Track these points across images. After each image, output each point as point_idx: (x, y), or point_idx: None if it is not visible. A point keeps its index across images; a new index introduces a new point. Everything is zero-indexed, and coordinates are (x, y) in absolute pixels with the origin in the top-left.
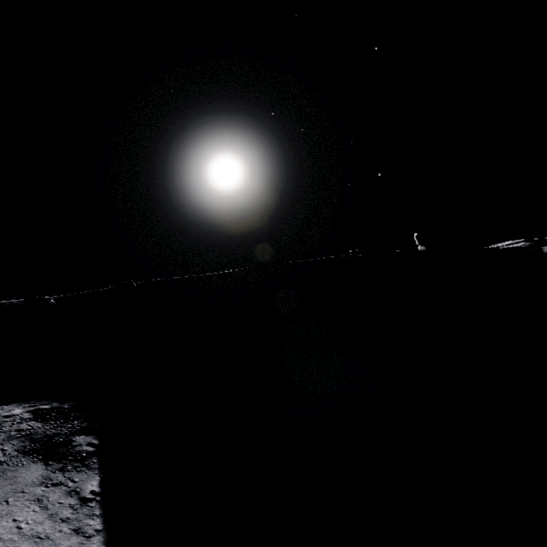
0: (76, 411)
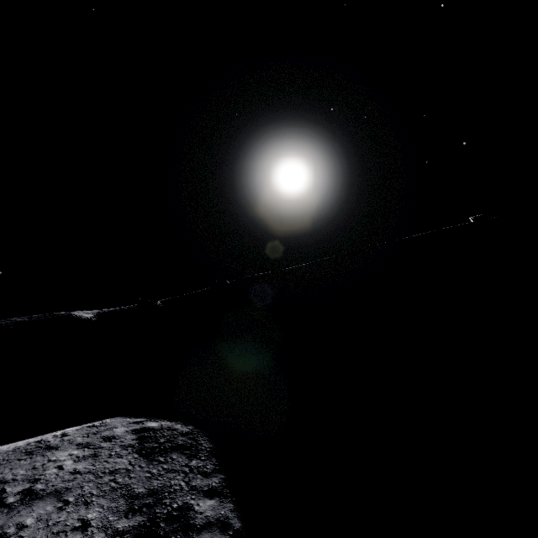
0: (192, 438)
